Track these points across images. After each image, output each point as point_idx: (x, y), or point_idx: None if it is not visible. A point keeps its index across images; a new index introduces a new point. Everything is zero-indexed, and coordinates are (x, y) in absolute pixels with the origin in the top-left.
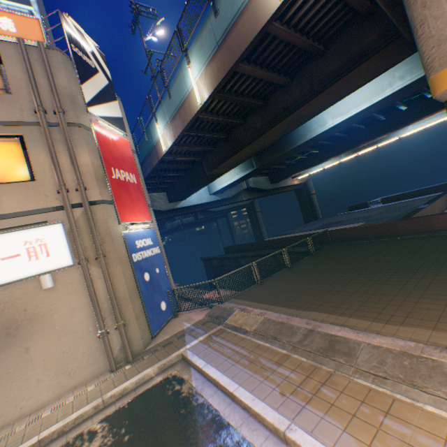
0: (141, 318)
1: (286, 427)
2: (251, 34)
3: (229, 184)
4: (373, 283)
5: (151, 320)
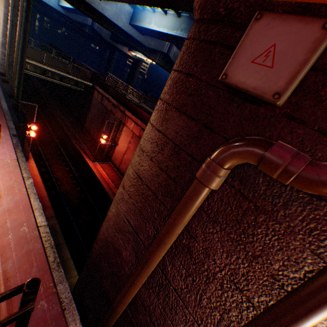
0: None
1: None
2: None
3: (65, 7)
4: None
5: None
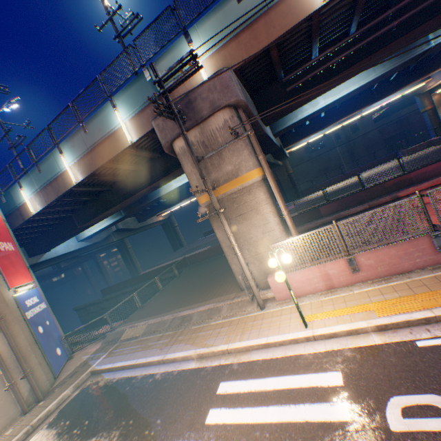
0: (44, 364)
1: (163, 357)
2: (114, 152)
3: (100, 229)
4: (206, 284)
5: (53, 364)
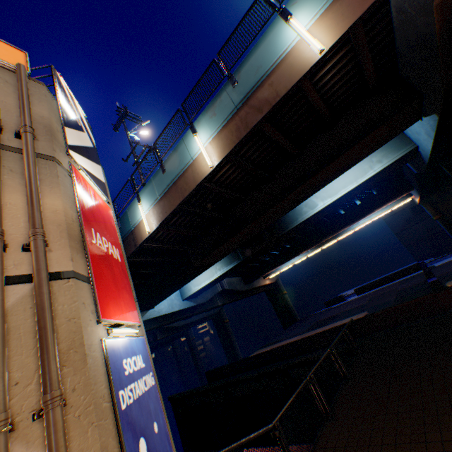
0: None
1: None
2: (283, 88)
3: (209, 282)
4: None
5: None
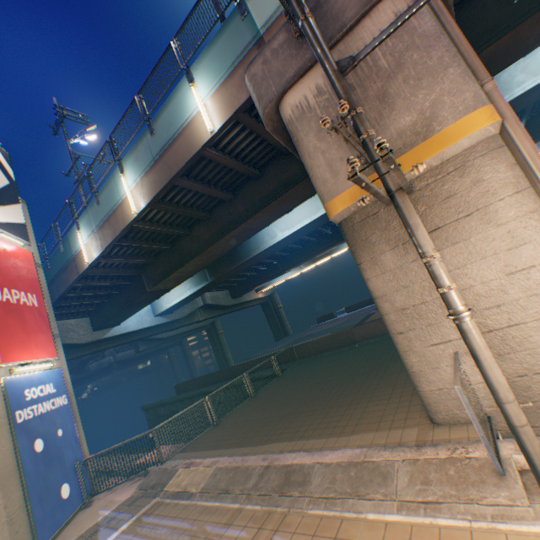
0: (19, 521)
1: None
2: (187, 155)
3: (180, 300)
4: (332, 395)
5: (40, 521)
